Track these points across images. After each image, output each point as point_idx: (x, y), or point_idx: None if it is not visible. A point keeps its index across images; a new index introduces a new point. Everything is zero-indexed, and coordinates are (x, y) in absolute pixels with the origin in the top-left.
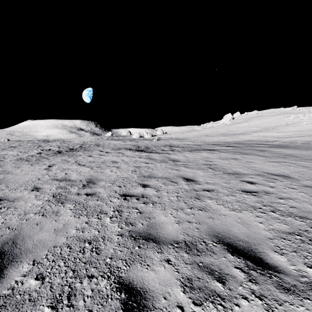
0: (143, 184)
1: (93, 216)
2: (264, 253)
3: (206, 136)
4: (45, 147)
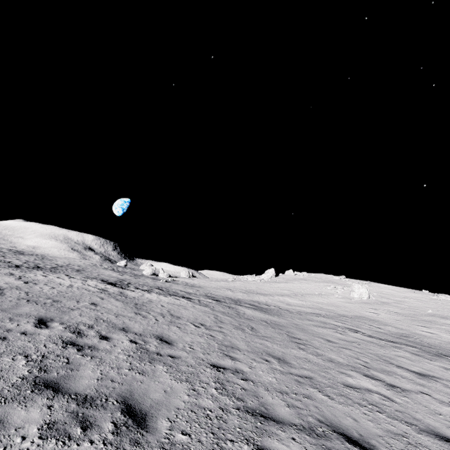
0: (50, 297)
1: None
2: (53, 323)
3: (226, 289)
4: (8, 258)
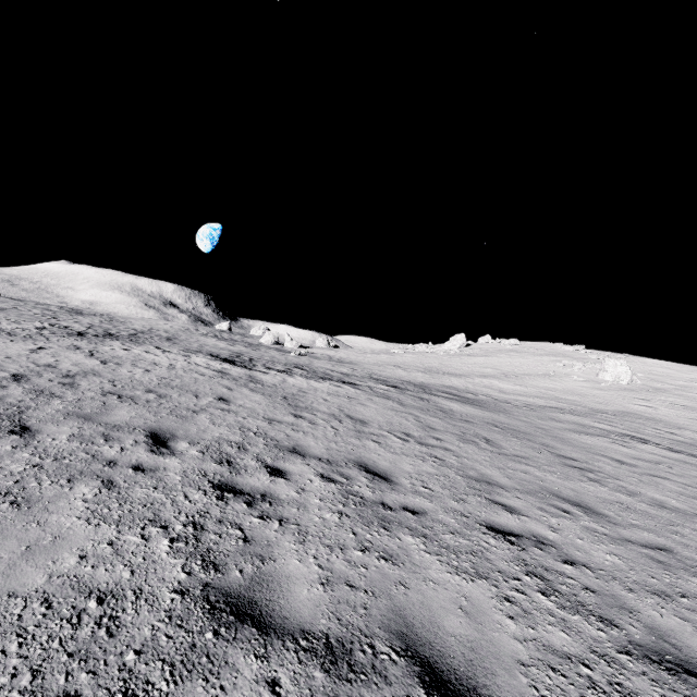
0: (152, 390)
1: (45, 397)
2: (177, 442)
3: (394, 367)
4: (63, 321)
